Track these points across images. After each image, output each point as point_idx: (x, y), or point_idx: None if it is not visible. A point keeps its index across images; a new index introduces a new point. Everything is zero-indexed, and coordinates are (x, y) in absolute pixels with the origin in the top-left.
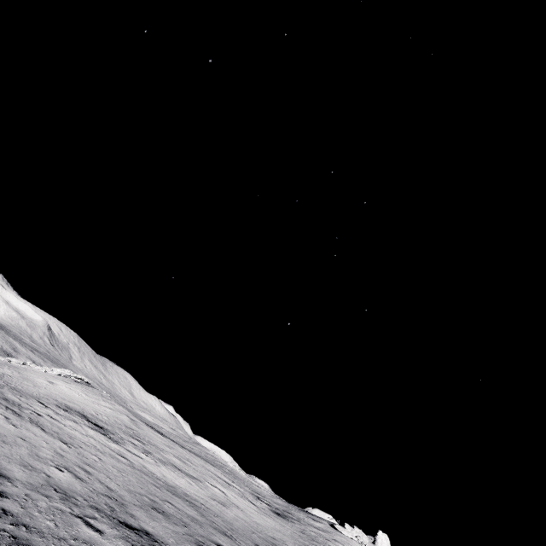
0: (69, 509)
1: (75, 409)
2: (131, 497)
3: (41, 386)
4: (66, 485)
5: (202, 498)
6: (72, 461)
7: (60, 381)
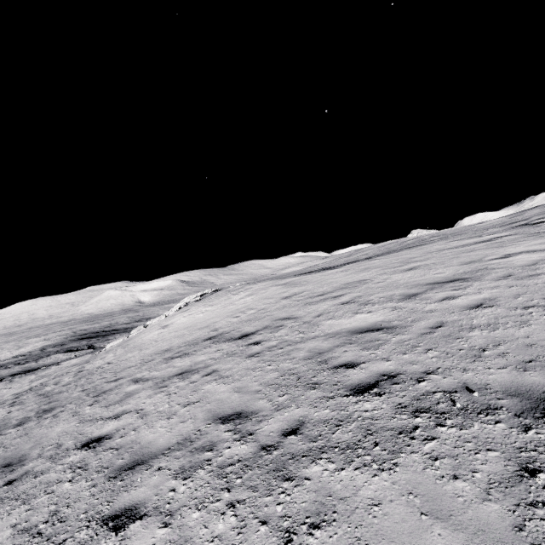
0: None
1: (202, 337)
2: None
3: (150, 344)
4: None
5: None
6: None
7: (177, 317)
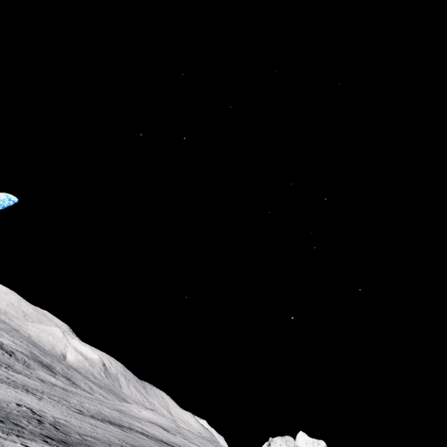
0: (169, 442)
1: (154, 422)
2: (181, 445)
3: (138, 413)
4: (166, 439)
5: None
6: (164, 436)
7: (142, 410)
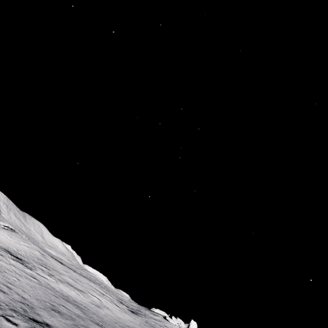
0: None
1: (2, 246)
2: (38, 303)
3: None
4: None
5: (85, 303)
6: None
7: None
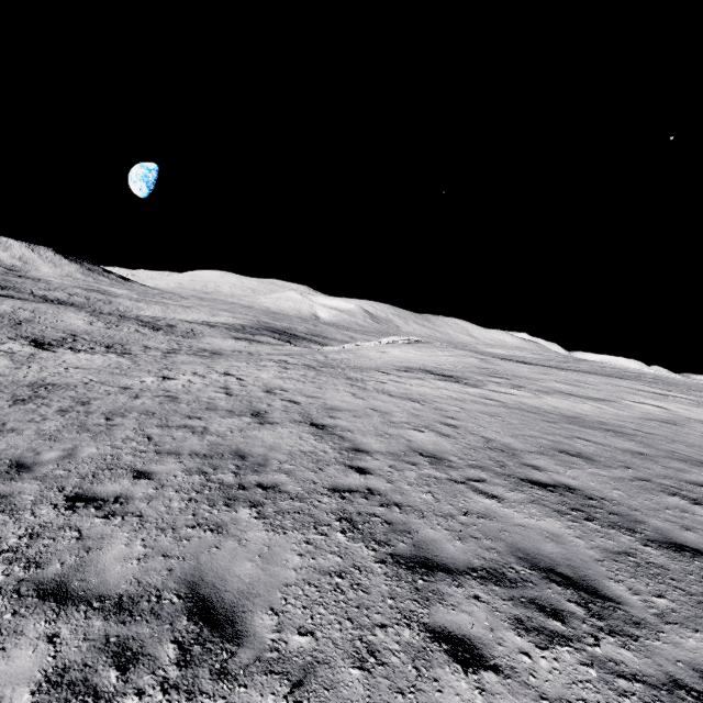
0: (445, 475)
1: (415, 367)
2: (521, 444)
3: (375, 359)
4: (432, 447)
5: (630, 422)
6: (429, 418)
7: (390, 349)
